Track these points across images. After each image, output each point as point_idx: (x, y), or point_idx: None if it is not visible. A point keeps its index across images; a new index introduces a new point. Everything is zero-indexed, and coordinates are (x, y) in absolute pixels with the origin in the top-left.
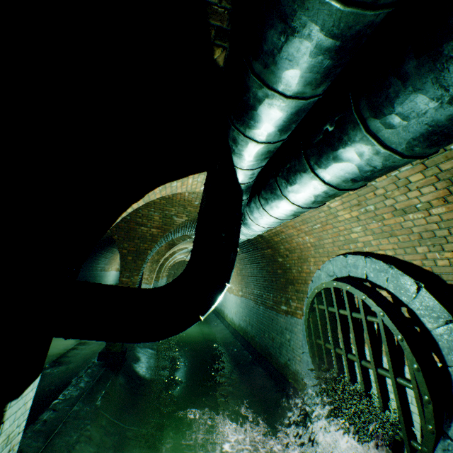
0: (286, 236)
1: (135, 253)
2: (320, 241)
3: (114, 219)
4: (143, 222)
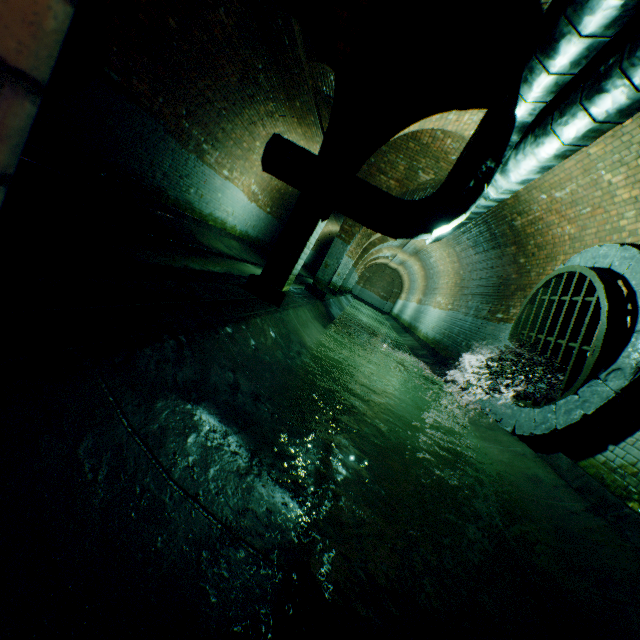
0: (543, 225)
1: None
2: (582, 232)
3: (395, 133)
4: (385, 170)
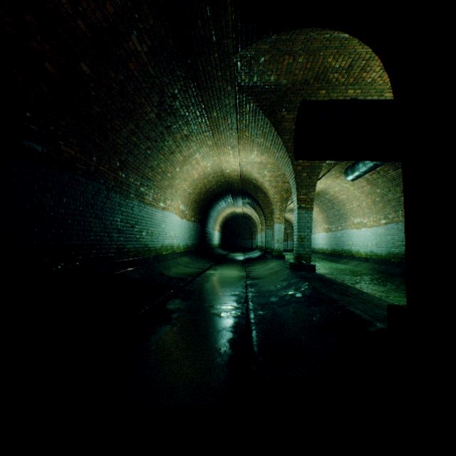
0: None
1: (309, 169)
2: None
3: None
4: None
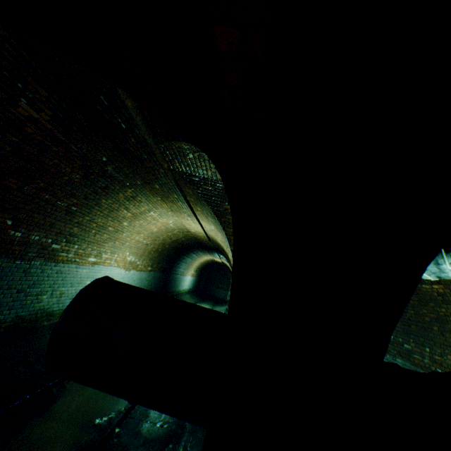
0: None
1: None
2: None
3: None
4: None
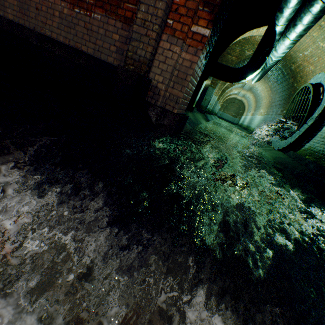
0: (302, 67)
1: None
2: (315, 69)
3: (231, 43)
4: (230, 53)
